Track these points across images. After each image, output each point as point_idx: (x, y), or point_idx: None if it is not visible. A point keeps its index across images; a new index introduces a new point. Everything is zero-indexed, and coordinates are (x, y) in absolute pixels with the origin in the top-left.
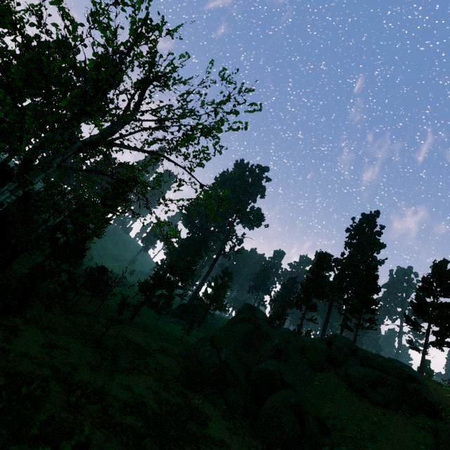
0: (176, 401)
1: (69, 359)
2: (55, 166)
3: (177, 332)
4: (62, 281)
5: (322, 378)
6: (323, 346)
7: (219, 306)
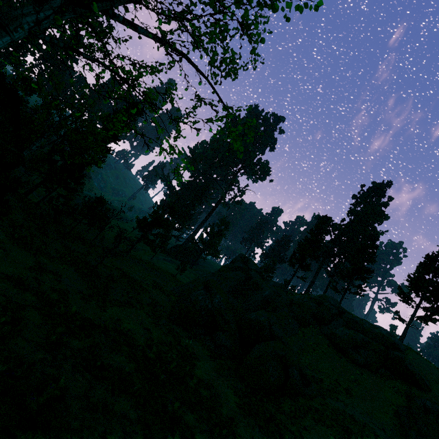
0: (166, 339)
1: (60, 286)
2: (27, 29)
3: (170, 271)
4: (56, 205)
5: (306, 333)
6: (312, 304)
7: (213, 252)
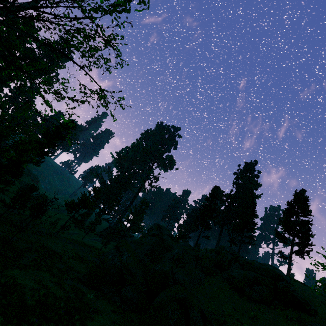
0: (65, 295)
1: None
2: None
3: (97, 246)
4: None
5: (210, 281)
6: (213, 254)
7: (137, 229)
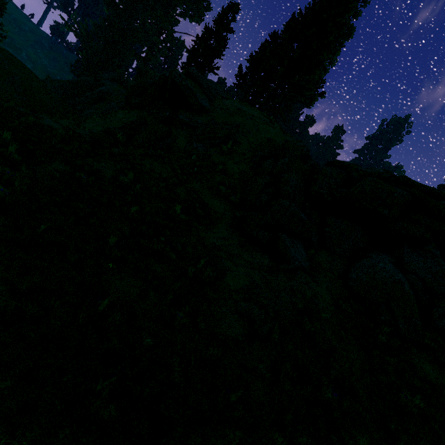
0: None
1: None
2: None
3: None
4: None
5: None
6: None
7: None
